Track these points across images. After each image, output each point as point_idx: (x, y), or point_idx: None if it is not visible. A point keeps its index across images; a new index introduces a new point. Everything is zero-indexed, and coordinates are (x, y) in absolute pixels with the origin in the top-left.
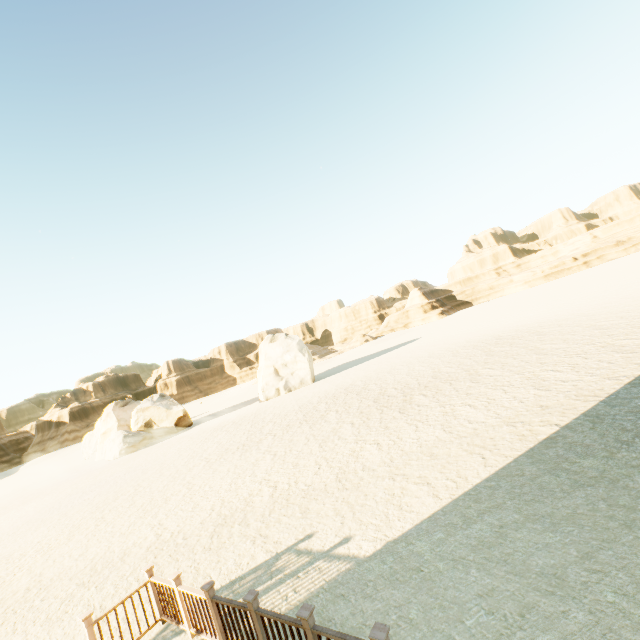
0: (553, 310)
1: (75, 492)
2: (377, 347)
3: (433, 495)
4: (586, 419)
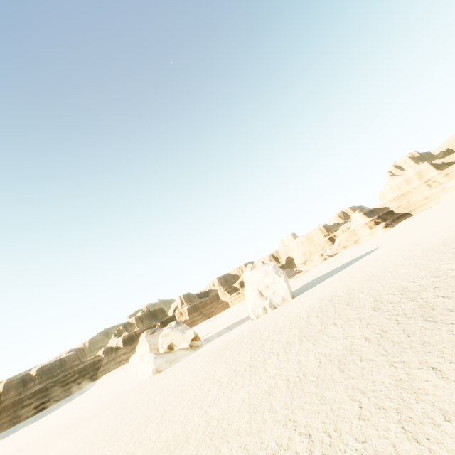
0: None
1: (120, 412)
2: (337, 262)
3: None
4: None
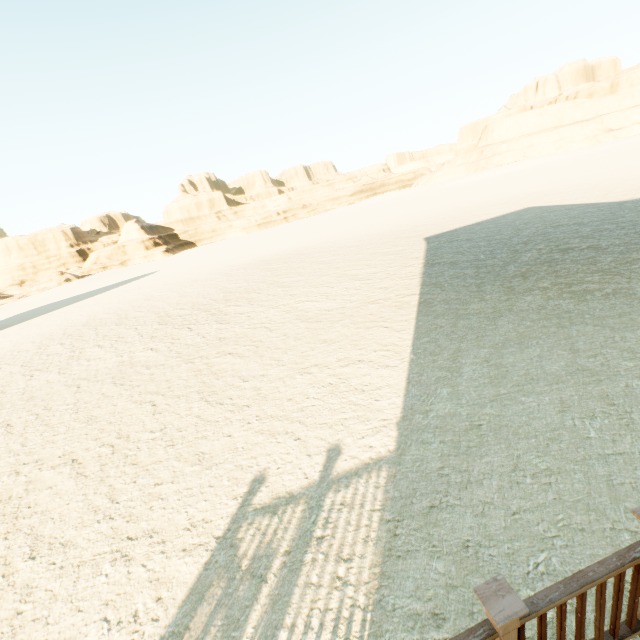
0: (294, 242)
1: None
2: (92, 285)
3: (382, 367)
4: (430, 287)
